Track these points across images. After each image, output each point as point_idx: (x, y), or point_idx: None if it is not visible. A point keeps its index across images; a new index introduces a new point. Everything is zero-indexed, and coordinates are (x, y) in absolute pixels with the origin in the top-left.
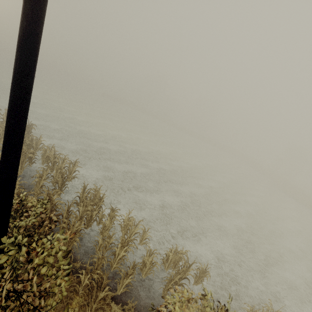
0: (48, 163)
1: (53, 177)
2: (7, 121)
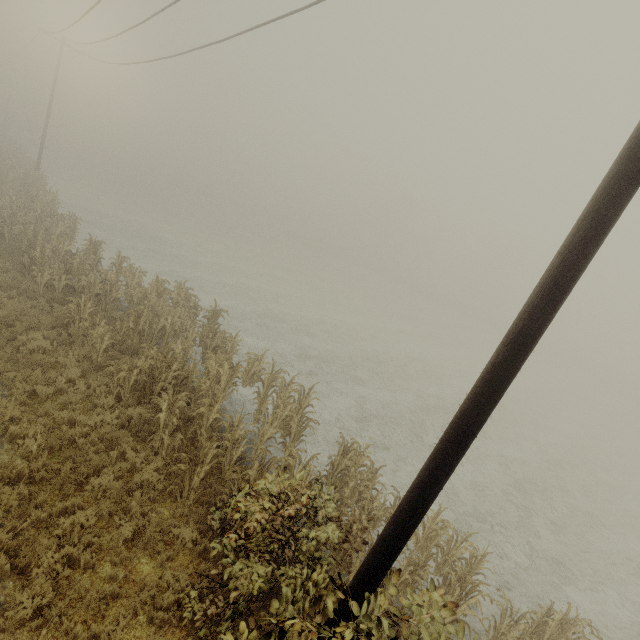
0: (258, 386)
1: (276, 417)
2: (478, 405)
